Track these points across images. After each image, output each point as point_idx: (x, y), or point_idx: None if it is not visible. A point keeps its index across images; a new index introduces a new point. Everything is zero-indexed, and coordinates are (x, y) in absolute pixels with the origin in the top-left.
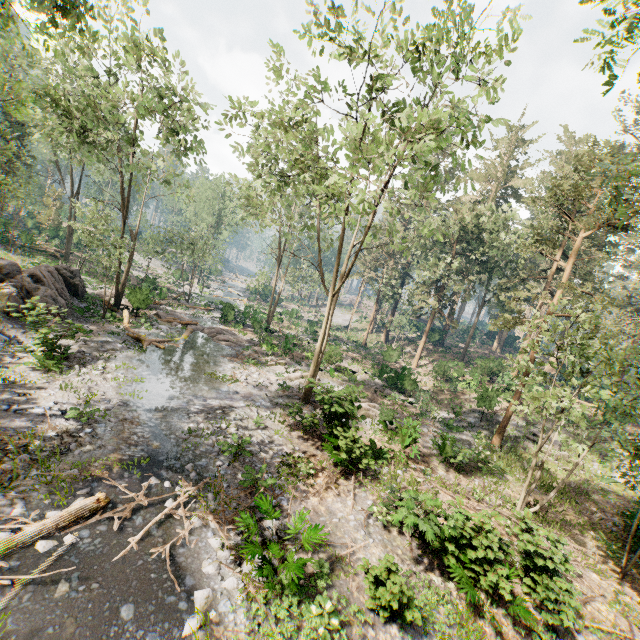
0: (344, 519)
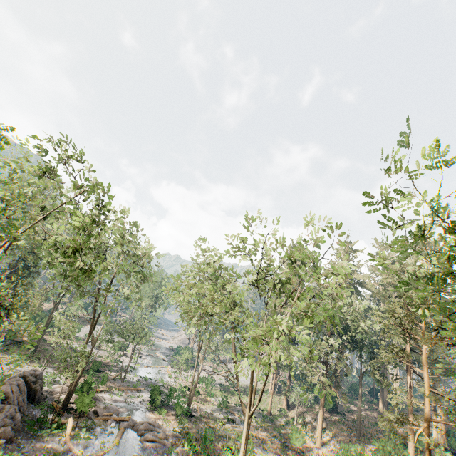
0: None
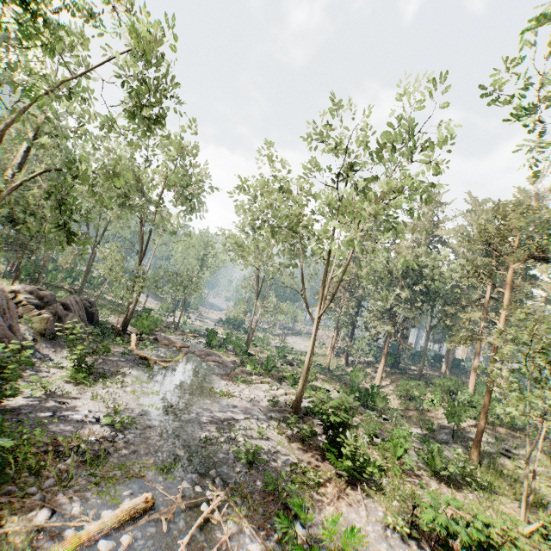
0: (363, 529)
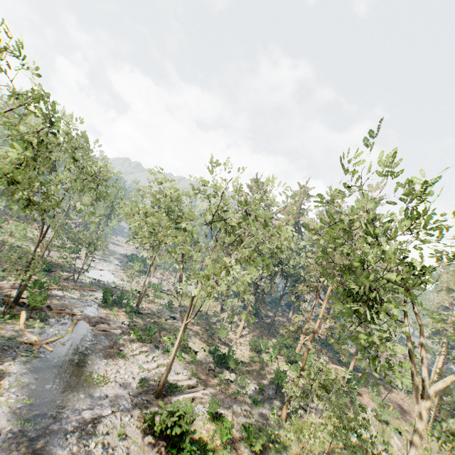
0: None
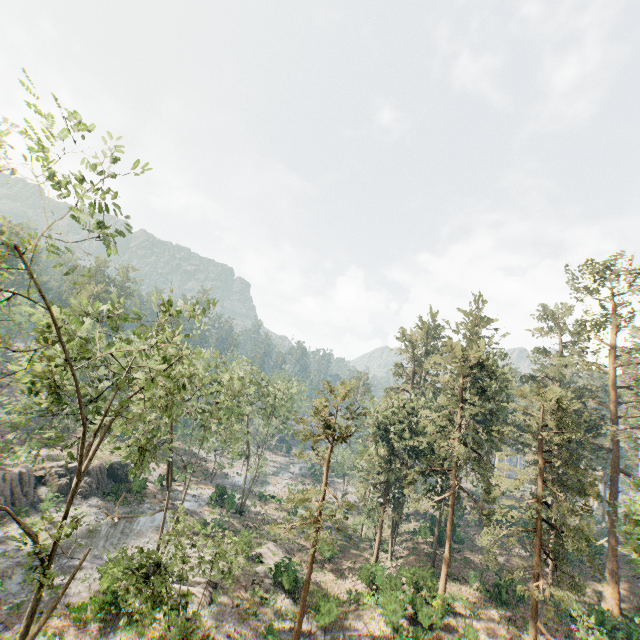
0: None
